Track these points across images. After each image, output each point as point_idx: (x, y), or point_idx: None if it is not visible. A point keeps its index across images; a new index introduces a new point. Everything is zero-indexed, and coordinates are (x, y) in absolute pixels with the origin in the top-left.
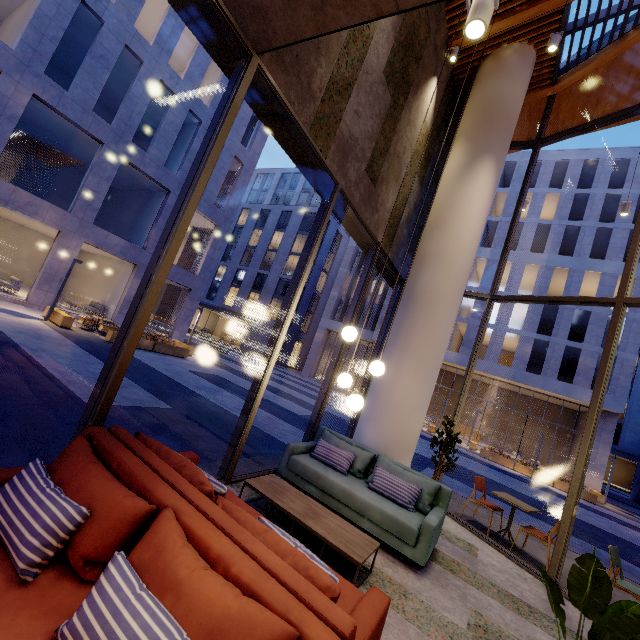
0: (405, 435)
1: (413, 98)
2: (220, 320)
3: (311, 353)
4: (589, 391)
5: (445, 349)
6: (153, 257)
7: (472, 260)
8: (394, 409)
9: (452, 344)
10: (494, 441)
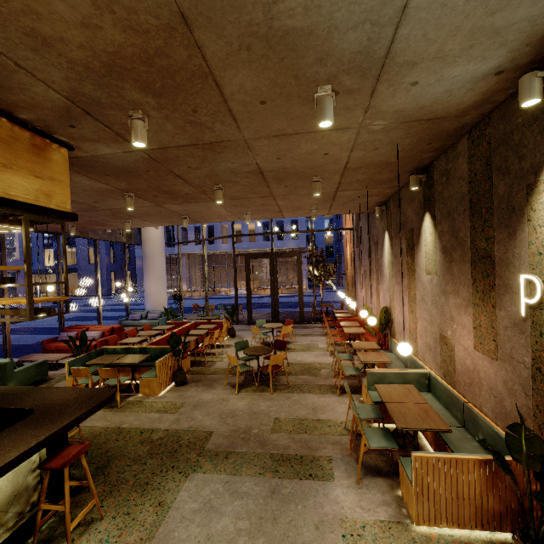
0: (160, 302)
1: None
2: (47, 279)
3: (138, 277)
4: (291, 241)
5: (164, 269)
6: (57, 290)
7: (162, 236)
8: (153, 295)
9: (225, 238)
10: (268, 283)
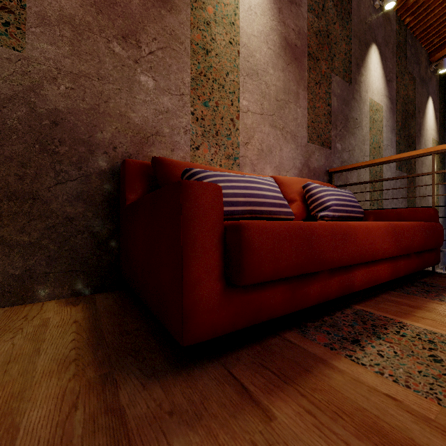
0: None
1: (419, 143)
2: None
3: None
4: None
5: None
6: None
7: None
8: None
9: None
10: None
